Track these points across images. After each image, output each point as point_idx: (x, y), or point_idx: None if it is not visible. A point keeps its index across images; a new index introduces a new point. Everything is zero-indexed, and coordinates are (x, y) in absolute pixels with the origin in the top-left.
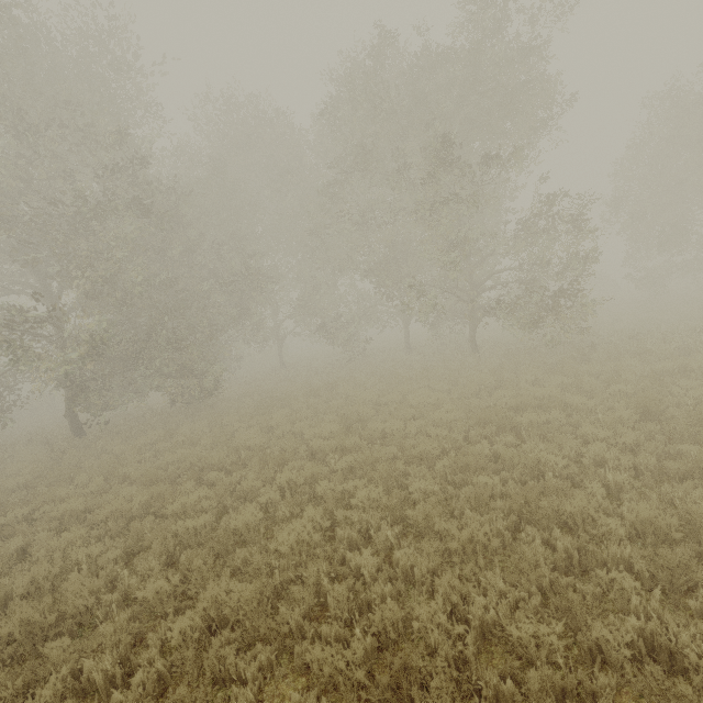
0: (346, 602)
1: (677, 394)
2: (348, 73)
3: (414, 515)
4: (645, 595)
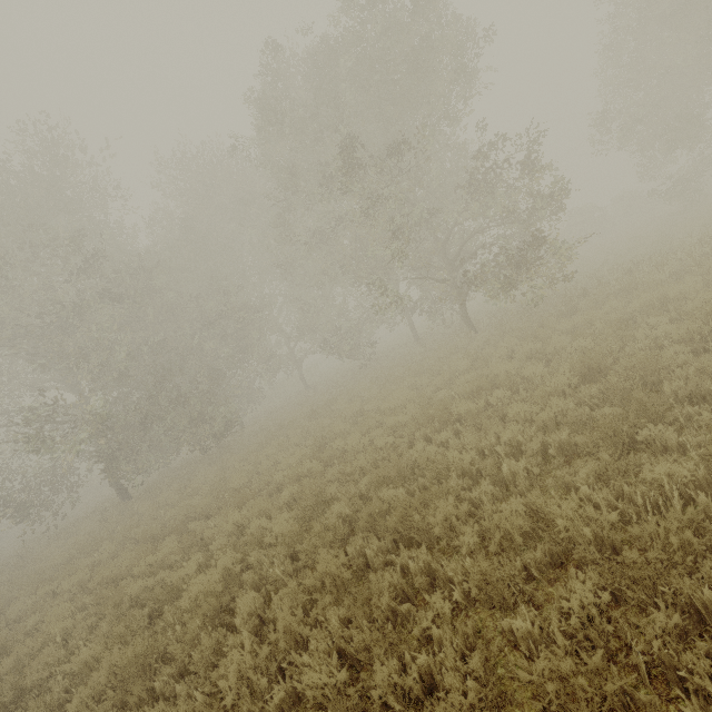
0: (212, 656)
1: (641, 337)
2: (255, 98)
3: (305, 549)
4: (483, 615)
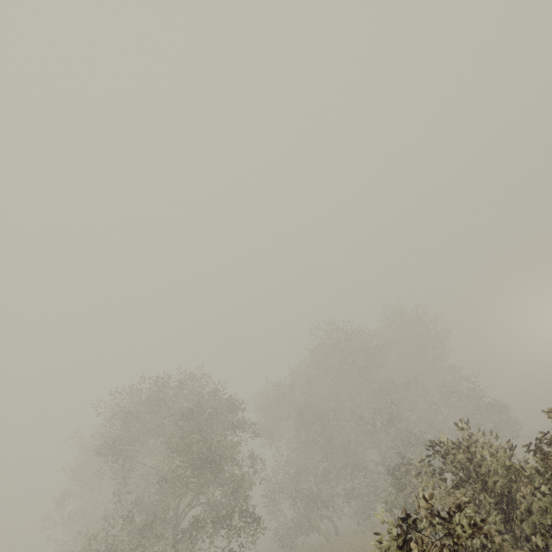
0: None
1: None
2: None
3: None
4: None
